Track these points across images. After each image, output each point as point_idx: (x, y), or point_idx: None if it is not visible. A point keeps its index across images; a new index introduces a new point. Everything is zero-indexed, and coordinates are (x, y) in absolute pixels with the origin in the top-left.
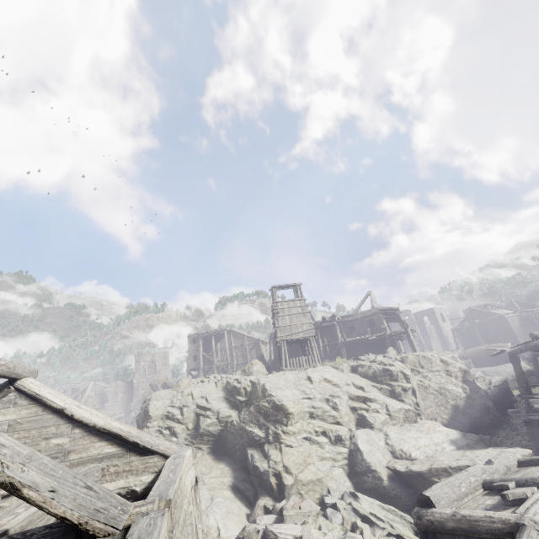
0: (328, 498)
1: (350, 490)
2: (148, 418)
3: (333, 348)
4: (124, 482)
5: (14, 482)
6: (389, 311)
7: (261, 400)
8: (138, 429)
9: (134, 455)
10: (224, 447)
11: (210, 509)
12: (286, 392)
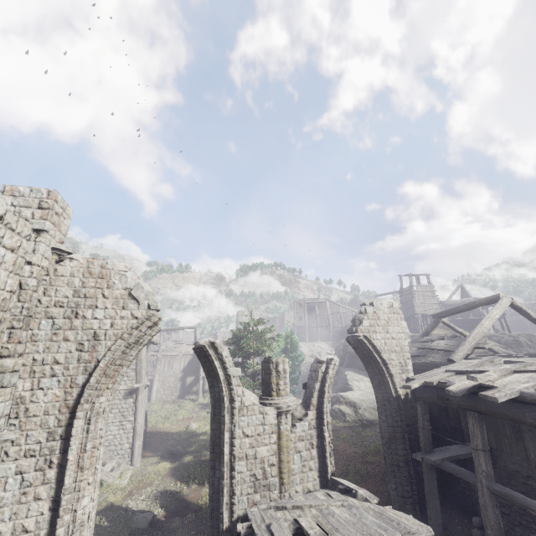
0: None
1: None
2: None
3: None
4: None
5: None
6: None
7: None
8: None
9: (489, 354)
10: None
11: None
12: None
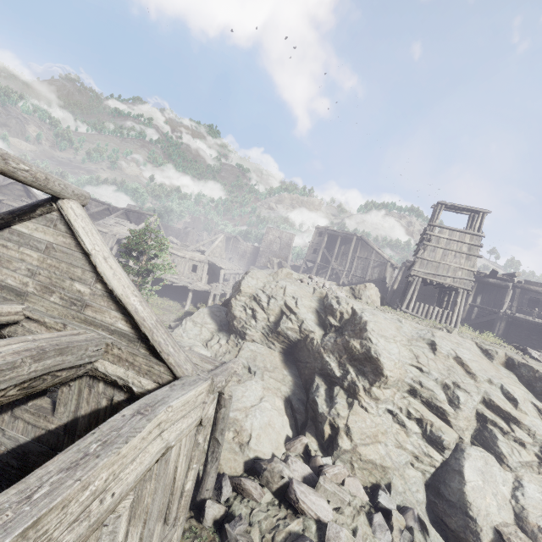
0: (384, 497)
1: (420, 505)
2: (238, 291)
3: (485, 313)
4: (123, 372)
5: None
6: None
7: (354, 337)
8: (157, 320)
9: (144, 347)
10: (296, 356)
11: (253, 411)
12: (392, 346)
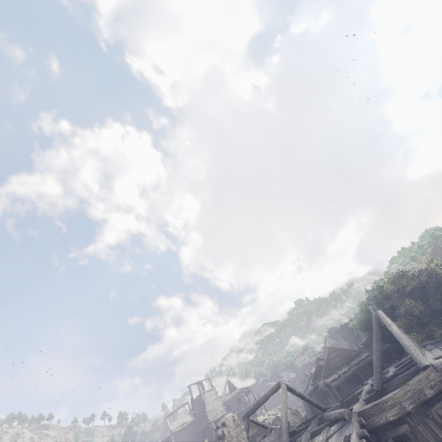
0: None
1: None
2: None
3: None
4: None
5: (317, 403)
6: (244, 389)
7: None
8: None
9: None
10: None
11: None
12: None
